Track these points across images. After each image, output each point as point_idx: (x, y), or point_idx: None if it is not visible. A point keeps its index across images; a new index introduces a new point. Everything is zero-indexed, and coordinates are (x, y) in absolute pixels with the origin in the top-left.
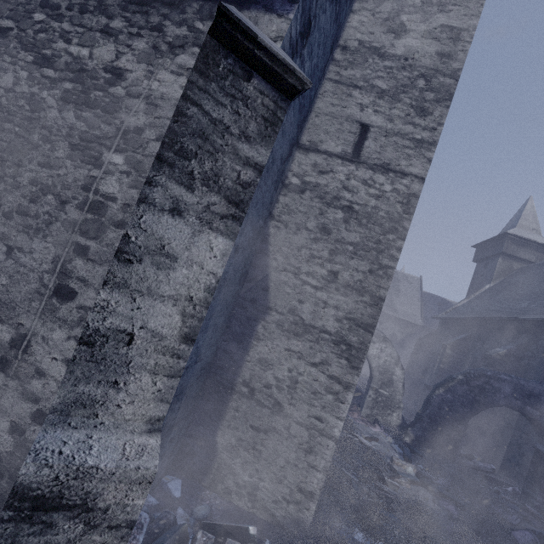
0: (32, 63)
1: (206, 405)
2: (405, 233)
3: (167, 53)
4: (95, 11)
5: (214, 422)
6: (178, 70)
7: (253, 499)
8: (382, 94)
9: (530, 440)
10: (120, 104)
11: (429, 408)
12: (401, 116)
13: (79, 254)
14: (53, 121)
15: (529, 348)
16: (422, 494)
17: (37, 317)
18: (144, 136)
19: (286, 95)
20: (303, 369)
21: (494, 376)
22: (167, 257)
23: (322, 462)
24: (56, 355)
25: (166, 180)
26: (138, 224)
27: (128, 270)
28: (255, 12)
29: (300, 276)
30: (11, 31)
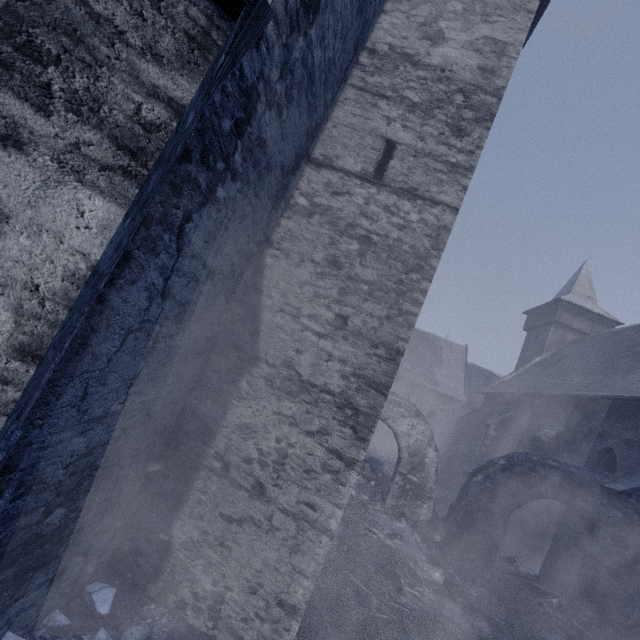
0: None
1: (162, 485)
2: (433, 273)
3: None
4: None
5: (172, 509)
6: None
7: (216, 616)
8: (414, 108)
9: (580, 540)
10: None
11: (465, 499)
12: (434, 134)
13: None
14: None
15: (581, 430)
16: (448, 607)
17: None
18: None
19: (226, 11)
20: (296, 439)
21: (540, 461)
22: None
23: (312, 565)
24: None
25: None
26: None
27: None
28: None
29: (300, 319)
30: None
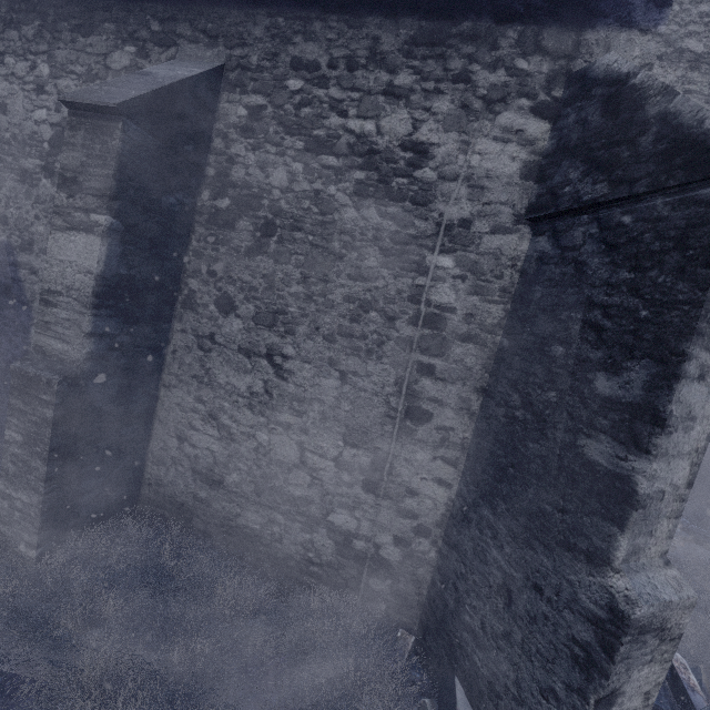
0: (304, 150)
1: None
2: None
3: (482, 113)
4: (369, 64)
5: None
6: (502, 136)
7: None
8: (697, 62)
9: None
10: (433, 191)
11: None
12: None
13: (424, 374)
14: (351, 223)
15: None
16: (700, 552)
17: (394, 440)
18: (473, 229)
19: None
20: None
21: None
22: (690, 420)
23: None
24: (424, 475)
25: (698, 351)
26: (678, 398)
27: (669, 440)
28: (604, 31)
29: None
30: (264, 109)
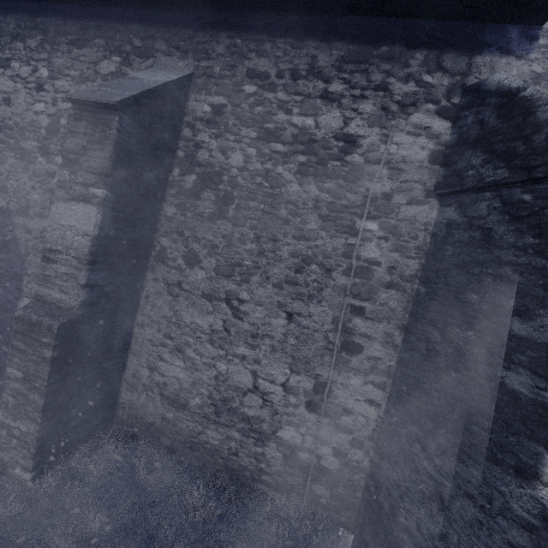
0: (257, 139)
1: None
2: None
3: (398, 114)
4: (308, 76)
5: None
6: (414, 131)
7: None
8: (538, 79)
9: None
10: (360, 171)
11: None
12: None
13: (356, 314)
14: (295, 195)
15: None
16: None
17: (332, 368)
18: (393, 201)
19: None
20: None
21: None
22: None
23: None
24: (358, 397)
25: None
26: None
27: None
28: (489, 56)
29: None
30: (225, 107)
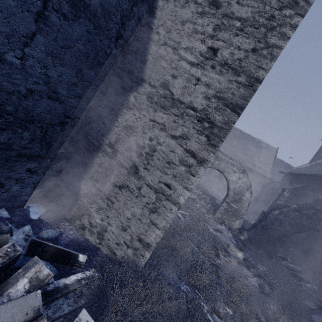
0: None
1: (76, 158)
2: (307, 8)
3: None
4: None
5: (81, 173)
6: None
7: (101, 237)
8: None
9: None
10: None
11: (264, 221)
12: None
13: None
14: None
15: None
16: (244, 272)
17: None
18: None
19: None
20: (163, 140)
21: None
22: None
23: (163, 222)
24: None
25: None
26: None
27: None
28: None
29: (178, 51)
30: None
